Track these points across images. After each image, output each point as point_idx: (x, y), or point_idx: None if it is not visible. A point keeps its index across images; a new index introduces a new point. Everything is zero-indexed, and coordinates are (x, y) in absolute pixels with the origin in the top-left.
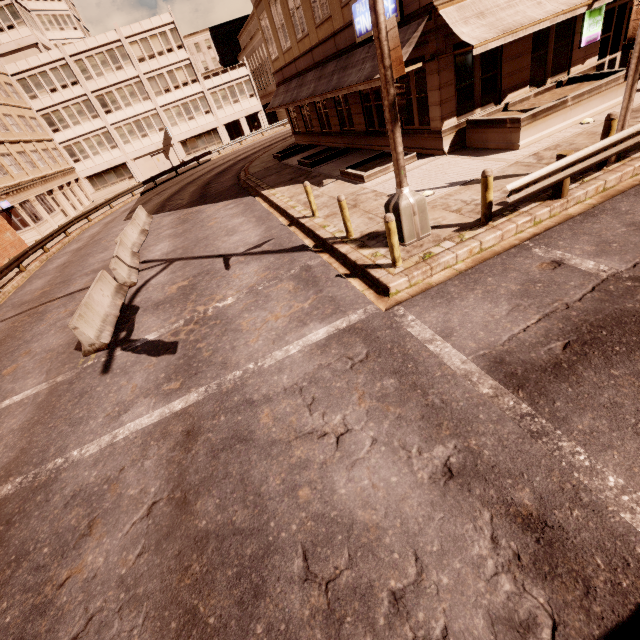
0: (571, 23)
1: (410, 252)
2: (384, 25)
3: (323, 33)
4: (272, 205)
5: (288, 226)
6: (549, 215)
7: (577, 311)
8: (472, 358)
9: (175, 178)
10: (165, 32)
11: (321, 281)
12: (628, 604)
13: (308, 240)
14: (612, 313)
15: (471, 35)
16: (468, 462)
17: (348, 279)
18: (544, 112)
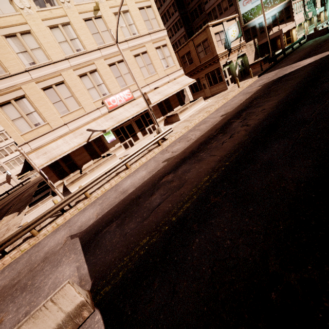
0: (100, 138)
1: None
2: None
3: None
4: None
5: None
6: (30, 245)
7: None
8: None
9: (5, 197)
10: (3, 133)
11: None
12: None
13: None
14: None
15: (38, 163)
16: None
17: None
18: (77, 179)
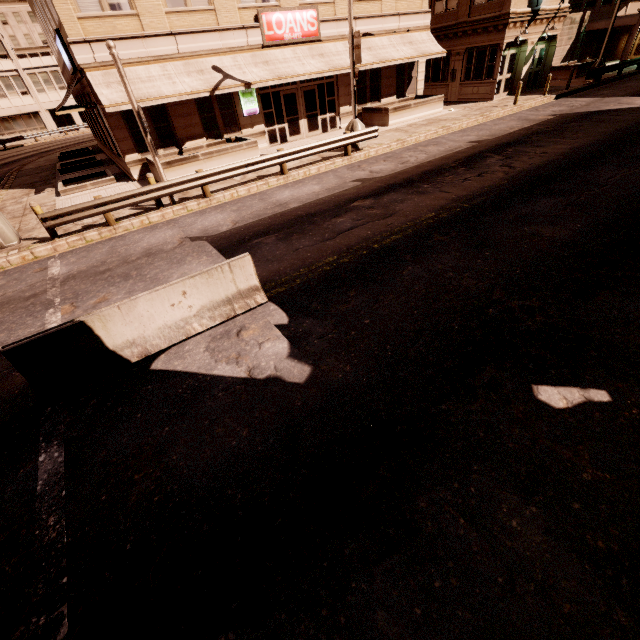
0: (231, 98)
1: None
2: None
3: None
4: None
5: None
6: (101, 237)
7: (2, 297)
8: None
9: None
10: None
11: None
12: None
13: None
14: (13, 298)
15: (109, 97)
16: None
17: None
18: (178, 162)
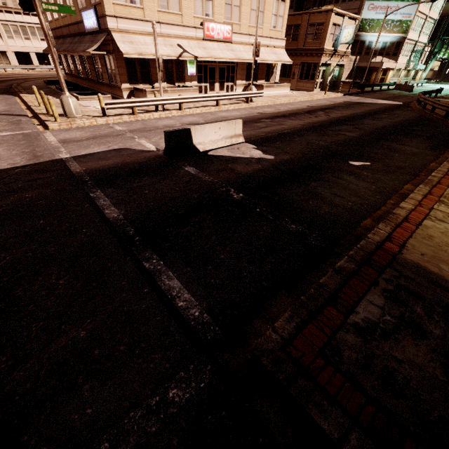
0: (182, 63)
1: (68, 119)
2: (44, 24)
3: (73, 19)
4: (23, 101)
5: (25, 109)
6: (129, 120)
7: (100, 134)
8: (57, 139)
9: None
10: None
11: (22, 124)
12: (44, 161)
13: (31, 114)
14: (108, 135)
15: (124, 49)
16: (31, 151)
17: (37, 125)
18: (158, 91)
